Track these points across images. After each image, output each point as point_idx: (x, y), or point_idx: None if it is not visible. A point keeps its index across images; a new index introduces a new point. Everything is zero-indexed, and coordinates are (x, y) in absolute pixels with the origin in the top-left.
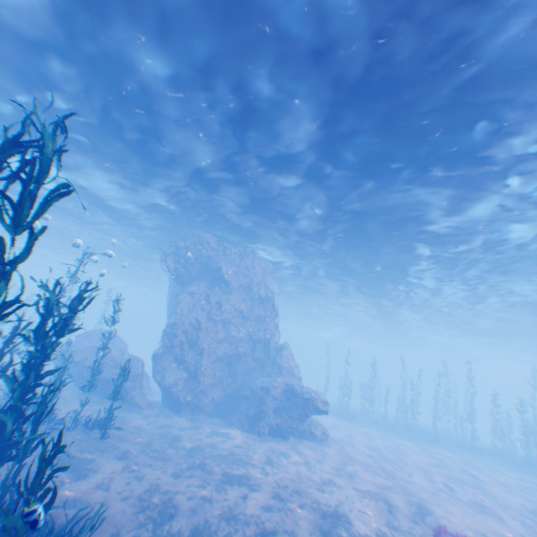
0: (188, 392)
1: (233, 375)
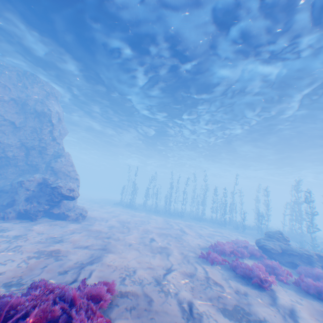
0: None
1: (5, 176)
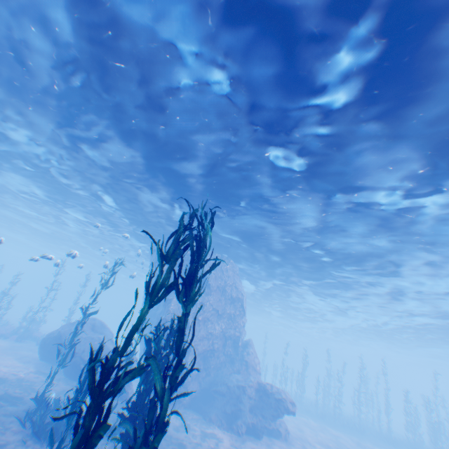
0: None
1: (208, 369)
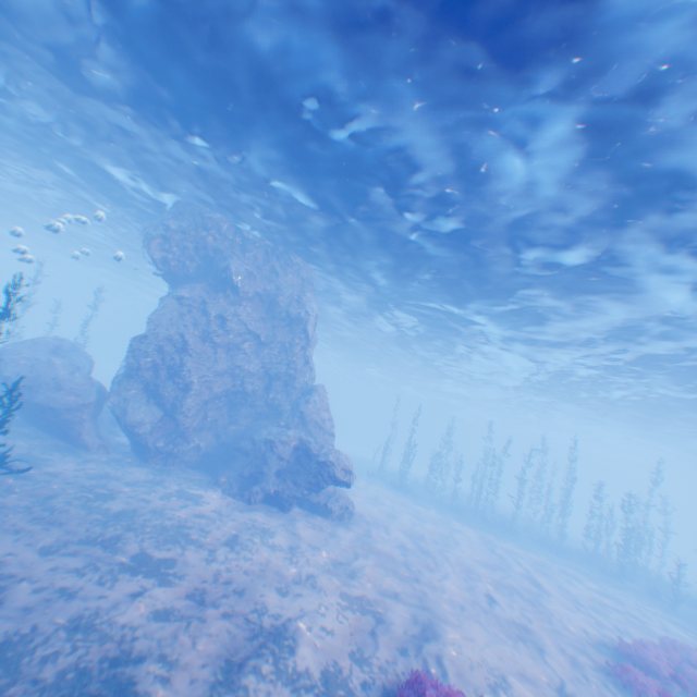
0: (161, 435)
1: (236, 420)
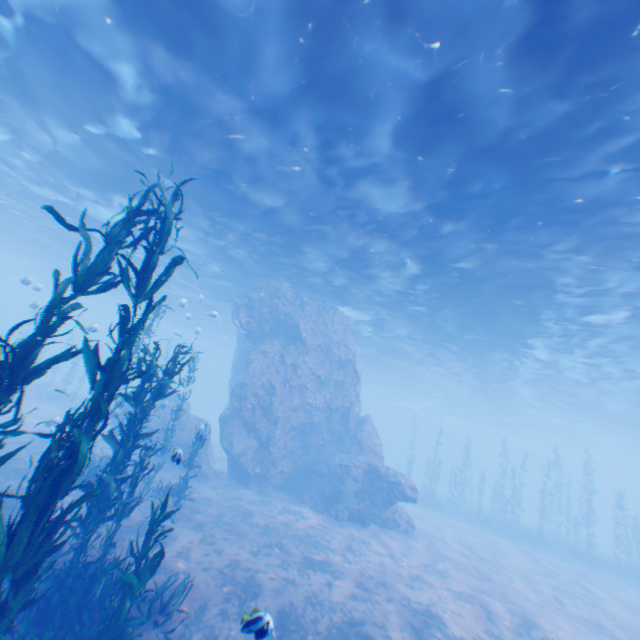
0: (257, 463)
1: (306, 447)
